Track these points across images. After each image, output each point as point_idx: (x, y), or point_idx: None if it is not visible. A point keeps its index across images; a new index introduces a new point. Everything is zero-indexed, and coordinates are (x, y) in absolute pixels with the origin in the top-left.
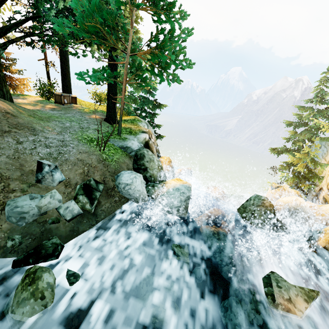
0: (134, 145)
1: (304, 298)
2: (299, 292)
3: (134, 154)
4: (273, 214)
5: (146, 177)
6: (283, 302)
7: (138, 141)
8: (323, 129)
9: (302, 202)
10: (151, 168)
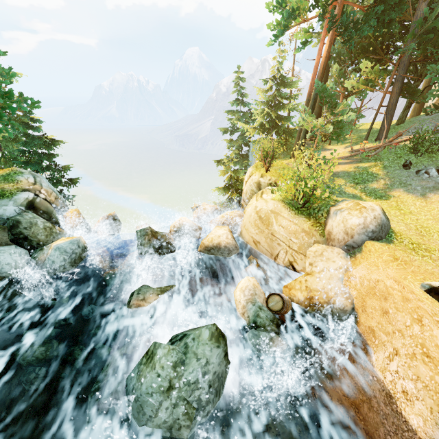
0: (9, 211)
1: (157, 294)
2: (156, 291)
3: (7, 224)
4: (154, 240)
5: (32, 245)
6: (136, 302)
7: (15, 204)
8: (247, 134)
9: (184, 221)
10: (34, 234)
